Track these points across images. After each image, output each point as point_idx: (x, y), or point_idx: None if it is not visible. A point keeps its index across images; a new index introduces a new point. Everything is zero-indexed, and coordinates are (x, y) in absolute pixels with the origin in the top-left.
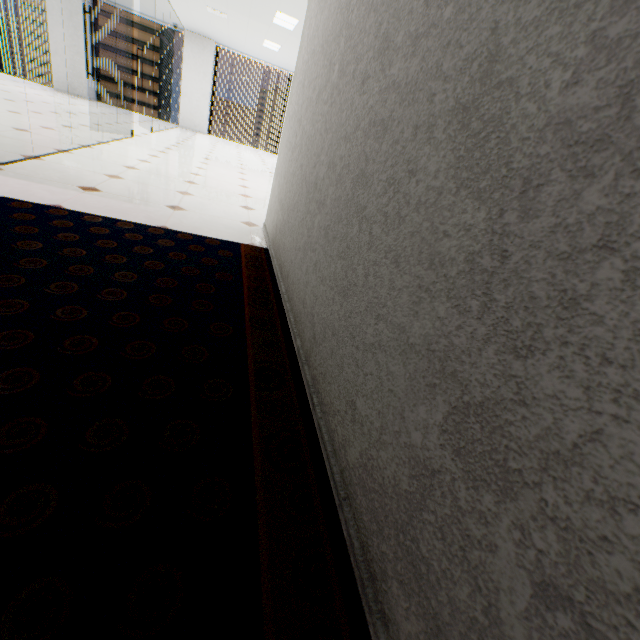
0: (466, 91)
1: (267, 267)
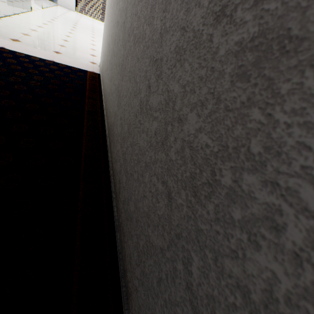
0: (125, 18)
1: (98, 81)
